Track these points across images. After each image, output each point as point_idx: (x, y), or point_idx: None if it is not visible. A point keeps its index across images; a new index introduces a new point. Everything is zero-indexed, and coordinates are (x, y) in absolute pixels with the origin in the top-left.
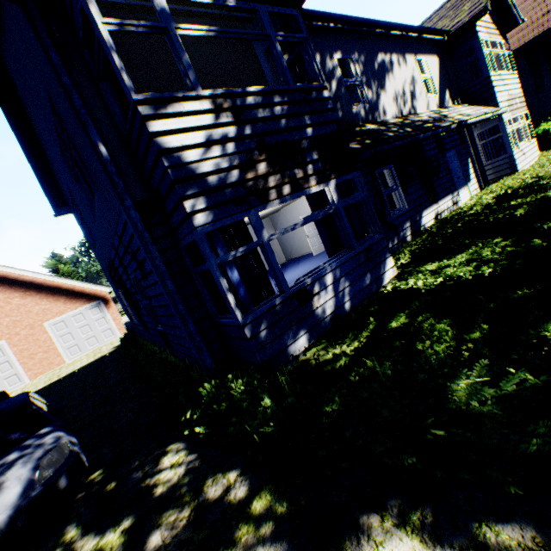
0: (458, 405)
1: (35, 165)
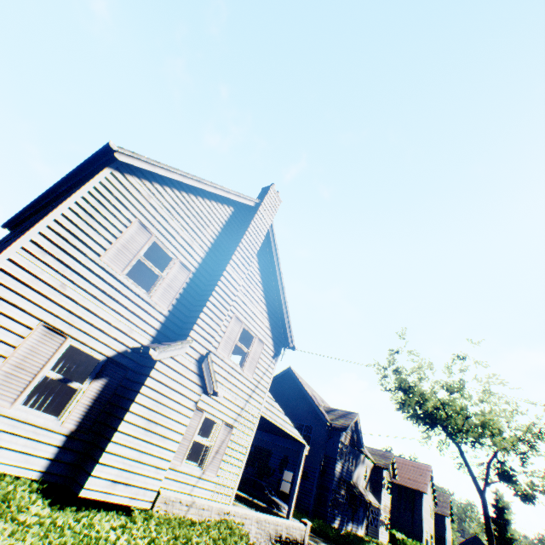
0: None
1: None
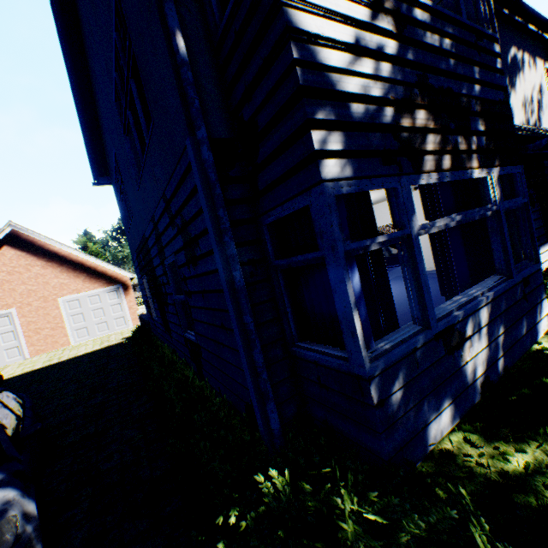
0: None
1: (85, 123)
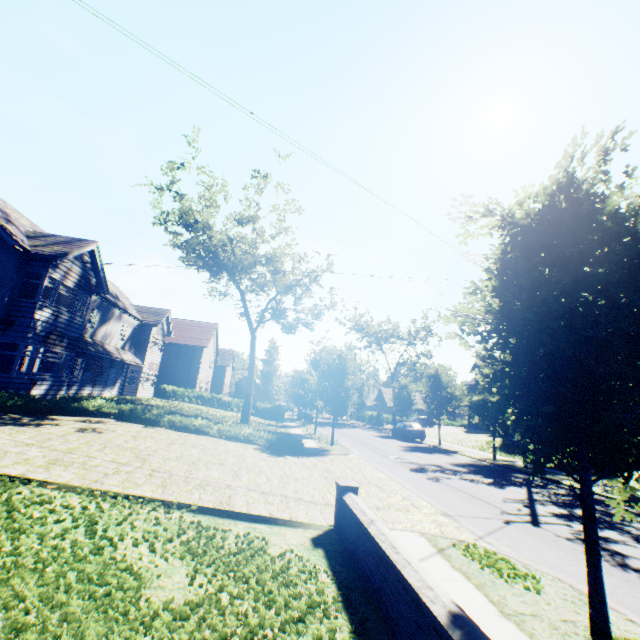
0: (78, 404)
1: None
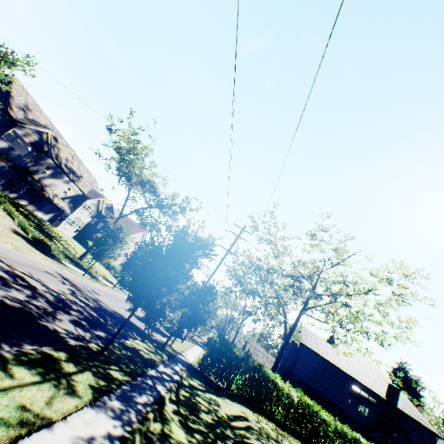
0: None
1: None
